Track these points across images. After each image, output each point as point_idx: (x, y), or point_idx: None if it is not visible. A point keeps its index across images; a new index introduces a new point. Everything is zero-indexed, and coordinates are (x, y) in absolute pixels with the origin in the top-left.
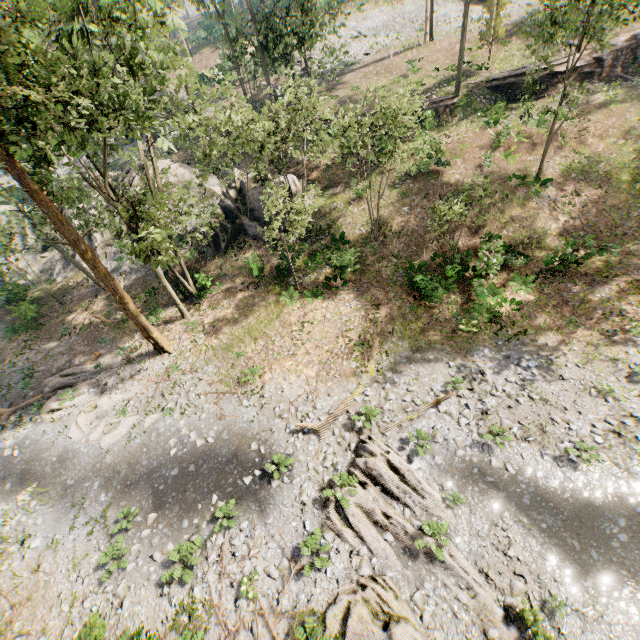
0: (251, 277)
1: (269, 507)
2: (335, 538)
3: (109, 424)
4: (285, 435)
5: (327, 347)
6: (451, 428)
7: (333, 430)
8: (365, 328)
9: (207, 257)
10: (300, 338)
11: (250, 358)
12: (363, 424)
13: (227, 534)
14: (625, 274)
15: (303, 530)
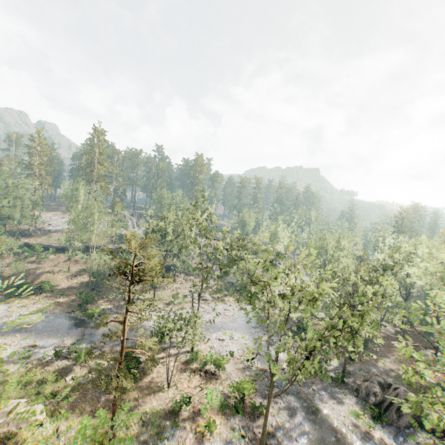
0: None
1: None
2: None
3: None
4: None
5: None
6: None
7: None
8: None
9: None
10: None
11: None
12: None
13: None
14: (63, 294)
15: None
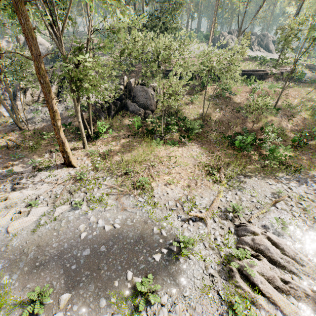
0: (129, 132)
1: (183, 280)
2: (250, 305)
3: (18, 213)
4: (179, 222)
5: (190, 170)
6: (290, 218)
7: (214, 219)
8: (212, 161)
9: (100, 118)
10: (170, 164)
11: (138, 173)
12: (233, 215)
13: (149, 310)
14: None
15: (220, 300)
